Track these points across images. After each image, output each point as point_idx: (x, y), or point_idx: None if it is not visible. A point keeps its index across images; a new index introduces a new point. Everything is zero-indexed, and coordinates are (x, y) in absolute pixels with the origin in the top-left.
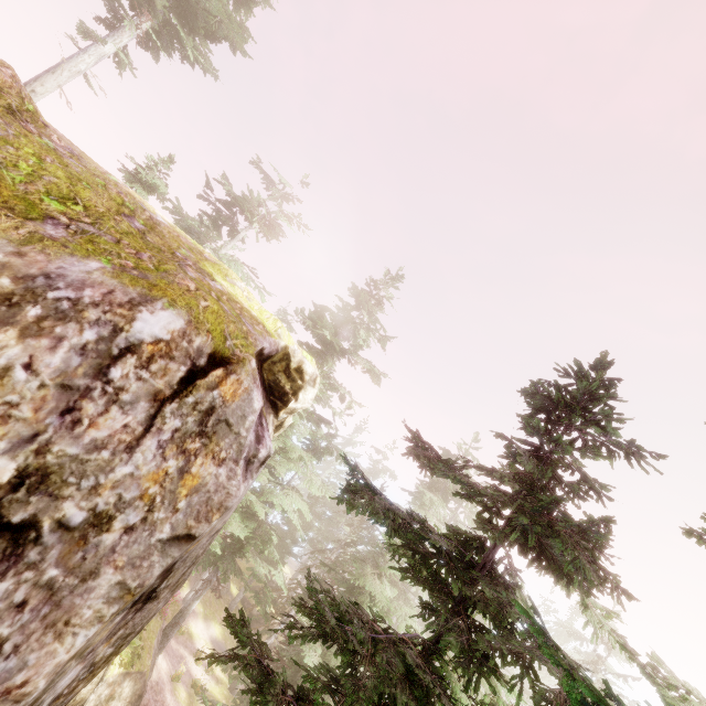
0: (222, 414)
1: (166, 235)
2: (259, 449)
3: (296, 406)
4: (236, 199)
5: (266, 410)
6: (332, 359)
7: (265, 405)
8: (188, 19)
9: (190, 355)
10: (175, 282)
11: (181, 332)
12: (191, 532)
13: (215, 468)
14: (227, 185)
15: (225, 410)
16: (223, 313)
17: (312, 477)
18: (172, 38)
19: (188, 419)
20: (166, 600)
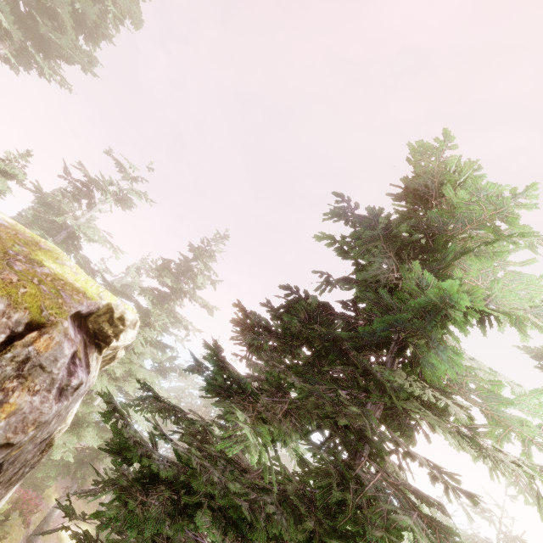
0: (36, 361)
1: (2, 236)
2: (72, 380)
3: (118, 344)
4: (92, 180)
5: (89, 351)
6: (177, 298)
7: (88, 347)
8: (43, 47)
9: (9, 326)
10: (0, 278)
11: (1, 313)
12: (10, 441)
13: (30, 397)
14: (84, 170)
15: (39, 358)
16: (40, 294)
17: (160, 390)
18: (29, 59)
19: (7, 368)
20: (1, 495)
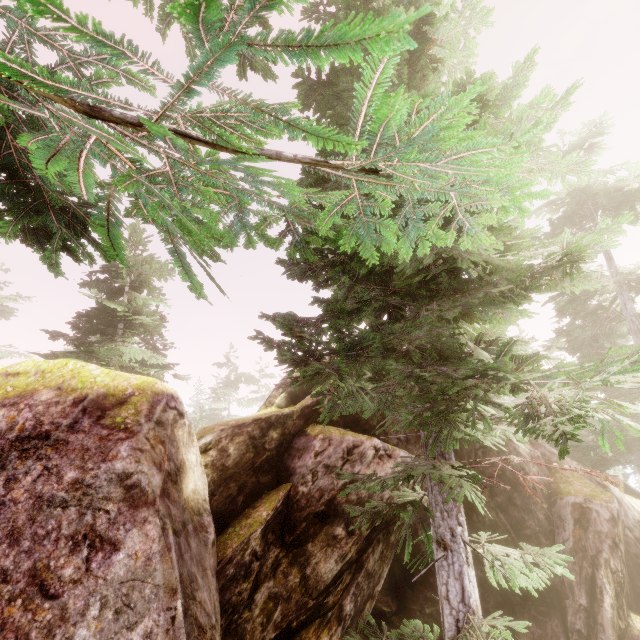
0: None
1: None
2: None
3: None
4: None
5: None
6: None
7: None
8: None
9: None
10: None
11: None
12: None
13: None
14: None
15: None
16: None
17: None
18: None
19: None
20: None
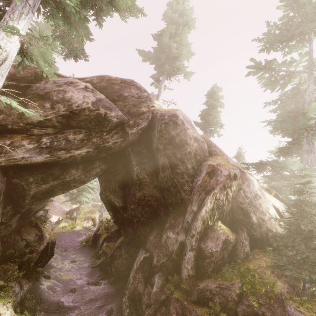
0: None
1: None
2: None
3: None
4: None
5: None
6: None
7: None
8: None
9: None
10: None
11: None
12: None
13: None
14: None
15: None
16: None
17: None
18: None
19: None
20: None
